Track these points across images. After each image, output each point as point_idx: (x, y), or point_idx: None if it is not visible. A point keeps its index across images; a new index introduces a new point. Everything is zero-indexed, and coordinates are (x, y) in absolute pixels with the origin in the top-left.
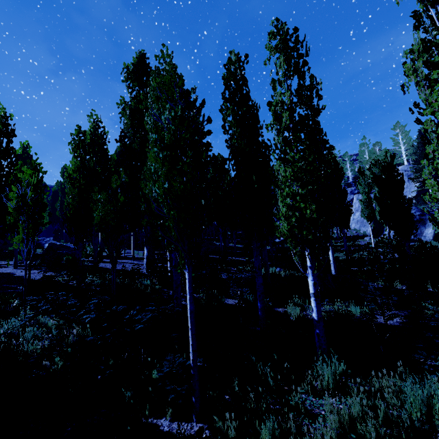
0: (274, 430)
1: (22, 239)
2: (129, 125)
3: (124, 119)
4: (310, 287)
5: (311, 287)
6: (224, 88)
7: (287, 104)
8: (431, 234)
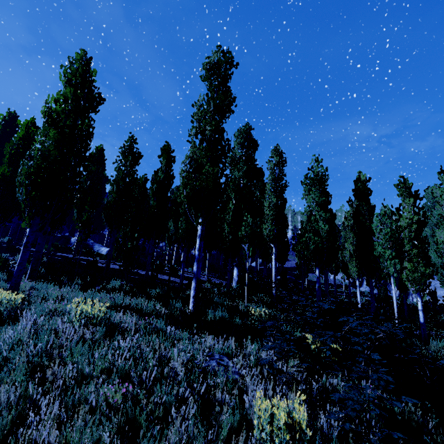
0: (438, 355)
1: (250, 255)
2: (242, 177)
3: (230, 168)
4: (419, 306)
5: (420, 306)
6: (353, 190)
7: (416, 221)
8: (397, 293)
